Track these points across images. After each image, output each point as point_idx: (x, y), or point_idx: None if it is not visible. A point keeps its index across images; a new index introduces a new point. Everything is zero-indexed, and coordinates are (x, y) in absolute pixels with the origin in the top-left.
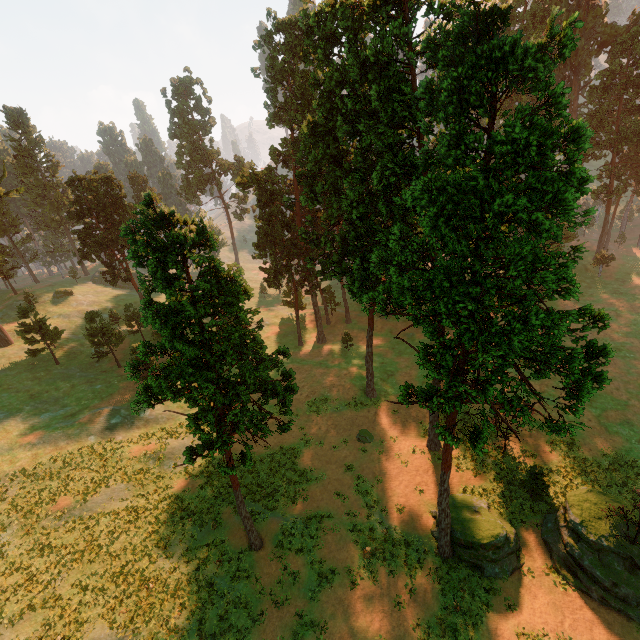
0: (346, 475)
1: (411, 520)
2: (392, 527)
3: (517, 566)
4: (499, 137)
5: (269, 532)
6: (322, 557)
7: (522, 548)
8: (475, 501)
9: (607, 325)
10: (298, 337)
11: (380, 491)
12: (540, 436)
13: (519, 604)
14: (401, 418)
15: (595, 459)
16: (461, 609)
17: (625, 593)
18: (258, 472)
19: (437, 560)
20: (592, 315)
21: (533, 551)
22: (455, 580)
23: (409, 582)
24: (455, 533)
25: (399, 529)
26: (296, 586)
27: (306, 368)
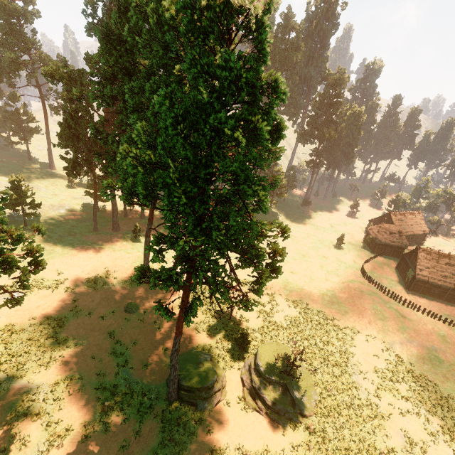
0: (106, 340)
1: (153, 374)
2: (135, 381)
3: (220, 400)
4: (221, 62)
5: (6, 401)
6: (60, 417)
7: (227, 386)
8: (203, 355)
9: (288, 236)
10: (94, 223)
11: (133, 352)
12: (254, 307)
13: (216, 428)
14: (165, 294)
15: (280, 322)
16: (174, 440)
17: (279, 408)
18: (13, 342)
19: (165, 404)
20: (282, 228)
21: (233, 387)
22: (175, 418)
23: (138, 426)
24: (181, 381)
25: (141, 382)
26: (22, 451)
27: (94, 250)
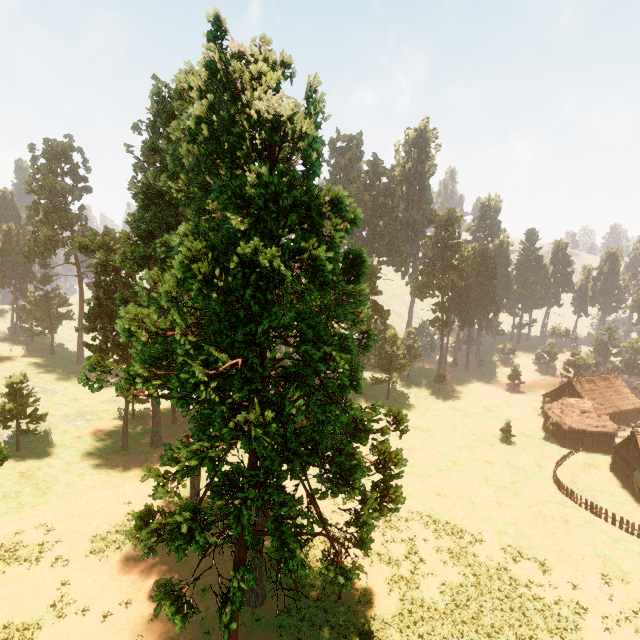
0: None
1: None
2: None
3: None
4: (253, 178)
5: None
6: None
7: None
8: None
9: (407, 428)
10: (122, 438)
11: None
12: (381, 571)
13: None
14: (224, 555)
15: (433, 599)
16: None
17: None
18: None
19: None
20: (394, 415)
21: None
22: None
23: None
24: None
25: None
26: None
27: (116, 482)
